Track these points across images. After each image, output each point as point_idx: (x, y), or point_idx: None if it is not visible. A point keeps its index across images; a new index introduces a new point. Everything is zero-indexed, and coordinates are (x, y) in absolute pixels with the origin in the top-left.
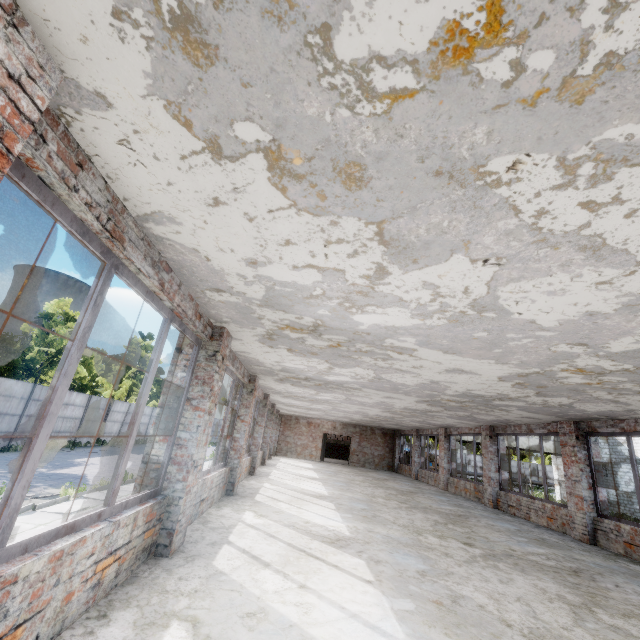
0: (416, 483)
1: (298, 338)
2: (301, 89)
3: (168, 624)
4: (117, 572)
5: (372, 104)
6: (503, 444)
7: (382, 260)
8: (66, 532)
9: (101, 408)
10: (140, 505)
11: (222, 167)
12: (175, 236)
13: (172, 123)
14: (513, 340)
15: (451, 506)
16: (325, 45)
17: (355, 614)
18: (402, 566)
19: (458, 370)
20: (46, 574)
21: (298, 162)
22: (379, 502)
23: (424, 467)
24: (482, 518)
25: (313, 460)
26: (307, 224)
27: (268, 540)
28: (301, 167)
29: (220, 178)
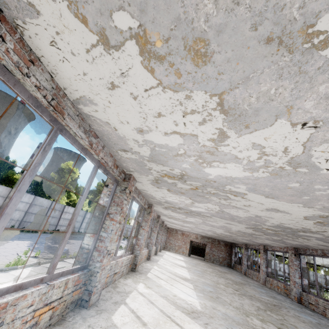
0: (245, 277)
1: (172, 183)
2: None
3: None
4: (51, 316)
5: None
6: (304, 260)
7: (223, 126)
8: (15, 289)
9: (81, 215)
10: (72, 274)
11: (111, 56)
12: (95, 113)
13: (75, 21)
14: (319, 190)
15: (268, 297)
16: None
17: None
18: None
19: (275, 209)
20: None
21: (159, 44)
22: (221, 288)
23: (250, 268)
24: (290, 309)
25: (184, 255)
26: (170, 99)
27: (149, 305)
28: (161, 49)
29: (112, 66)
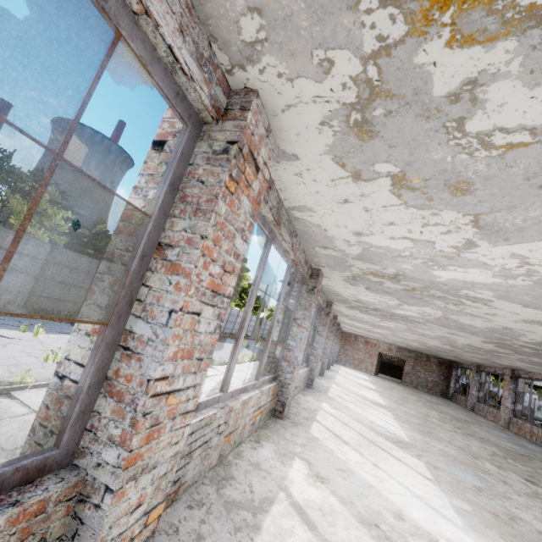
0: (472, 414)
1: (377, 281)
2: (432, 147)
3: (293, 458)
4: (260, 420)
5: (488, 151)
6: None
7: (472, 237)
8: (243, 391)
9: None
10: (269, 383)
11: (357, 184)
12: (308, 218)
13: (333, 165)
14: None
15: (512, 444)
16: (458, 126)
17: (419, 496)
18: (459, 477)
19: (538, 322)
20: (240, 411)
21: (416, 181)
22: (433, 422)
23: (482, 401)
24: None
25: (368, 373)
26: (411, 214)
27: (344, 426)
28: (418, 184)
29: (353, 190)
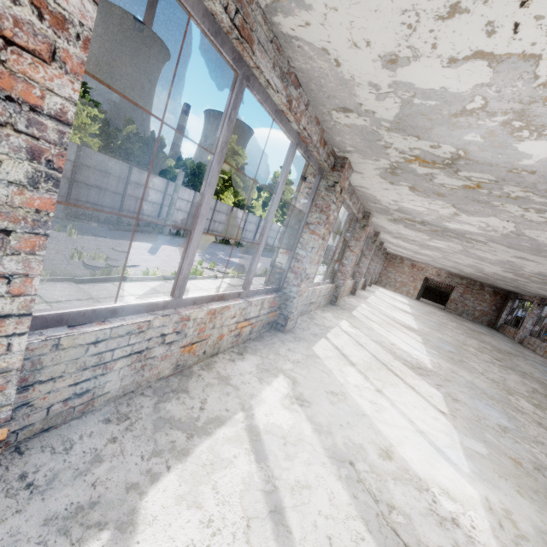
0: (518, 347)
1: (426, 174)
2: None
3: (277, 375)
4: (250, 331)
5: None
6: None
7: None
8: (218, 299)
9: (254, 223)
10: (266, 295)
11: None
12: (304, 31)
13: None
14: None
15: None
16: None
17: (422, 431)
18: (481, 414)
19: None
20: (206, 320)
21: None
22: (469, 351)
23: (535, 336)
24: None
25: (409, 297)
26: None
27: (357, 347)
28: None
29: None
